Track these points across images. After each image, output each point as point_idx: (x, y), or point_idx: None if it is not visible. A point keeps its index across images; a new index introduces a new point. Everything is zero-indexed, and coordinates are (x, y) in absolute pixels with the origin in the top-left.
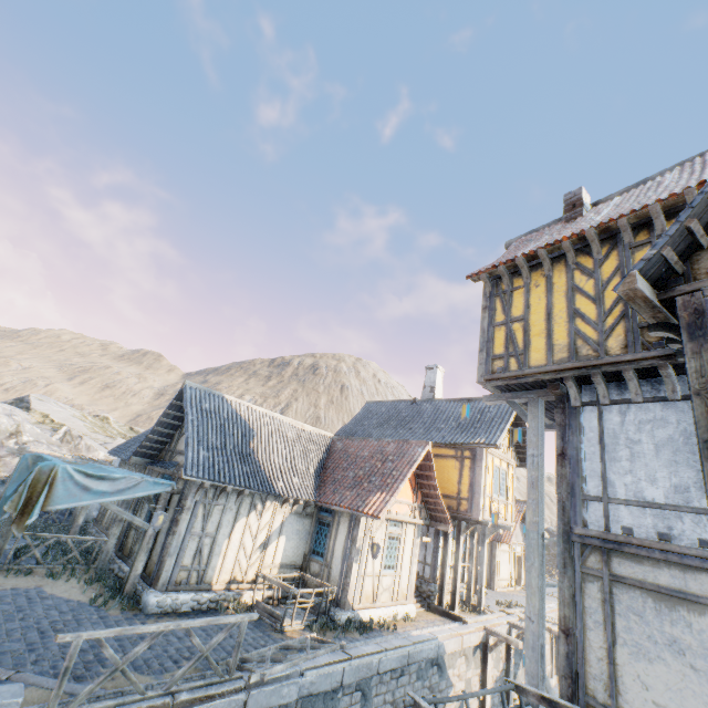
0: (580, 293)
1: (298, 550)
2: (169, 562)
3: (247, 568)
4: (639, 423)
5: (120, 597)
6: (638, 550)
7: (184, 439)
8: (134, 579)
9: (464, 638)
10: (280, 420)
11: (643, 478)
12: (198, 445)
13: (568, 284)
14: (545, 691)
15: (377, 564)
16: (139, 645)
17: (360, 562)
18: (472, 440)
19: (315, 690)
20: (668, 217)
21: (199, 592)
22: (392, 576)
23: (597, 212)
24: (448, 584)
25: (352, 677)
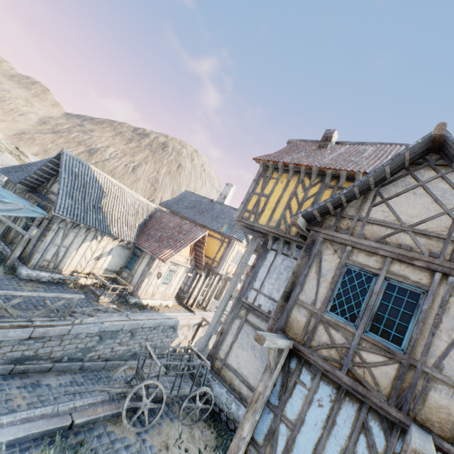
0: (296, 197)
1: (118, 264)
2: (37, 255)
3: (85, 267)
4: (287, 266)
5: (3, 266)
6: (259, 314)
7: (57, 185)
8: (13, 258)
9: (190, 320)
10: (125, 190)
11: (276, 288)
12: (66, 195)
13: (293, 190)
14: (206, 350)
15: (159, 281)
16: (16, 300)
17: (149, 279)
18: (232, 235)
19: (108, 330)
20: (347, 179)
21: (54, 273)
22: (165, 288)
23: (331, 153)
24: (194, 296)
25: (128, 327)
